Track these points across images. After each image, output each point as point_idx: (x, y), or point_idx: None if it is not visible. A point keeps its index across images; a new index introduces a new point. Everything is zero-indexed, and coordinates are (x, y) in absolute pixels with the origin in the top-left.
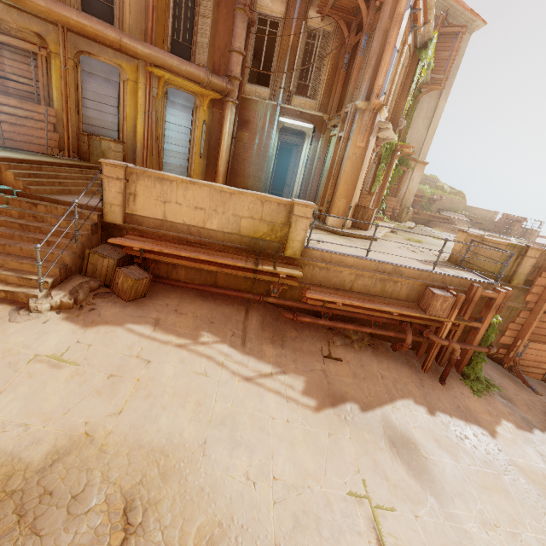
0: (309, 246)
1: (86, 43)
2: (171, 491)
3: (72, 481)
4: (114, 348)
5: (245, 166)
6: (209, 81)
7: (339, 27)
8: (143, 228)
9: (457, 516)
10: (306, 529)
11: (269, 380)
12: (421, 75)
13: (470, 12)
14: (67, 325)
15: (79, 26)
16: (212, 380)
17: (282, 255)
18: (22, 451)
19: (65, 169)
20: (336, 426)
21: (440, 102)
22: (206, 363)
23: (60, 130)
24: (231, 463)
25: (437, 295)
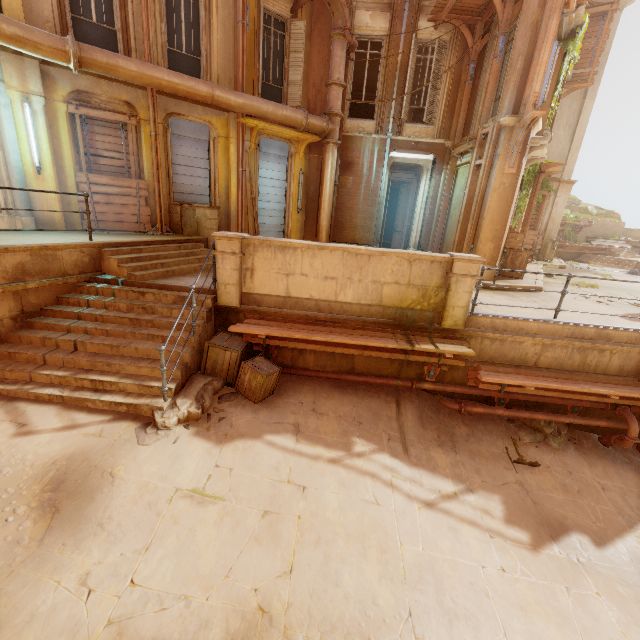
0: (473, 313)
1: (175, 103)
2: None
3: None
4: (259, 471)
5: (350, 216)
6: (307, 123)
7: (458, 33)
8: (263, 308)
9: None
10: None
11: (455, 503)
12: (567, 72)
13: None
14: (200, 443)
15: (171, 85)
16: (387, 509)
17: (439, 327)
18: None
19: (164, 247)
20: (571, 574)
21: (586, 103)
22: (372, 484)
23: (151, 204)
24: None
25: None
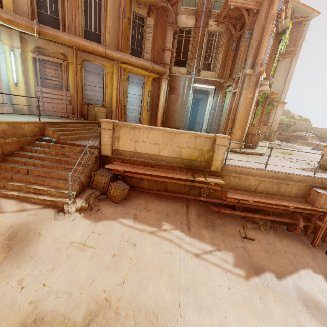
0: (226, 163)
1: (87, 55)
2: None
3: None
4: (113, 236)
5: (173, 114)
6: (152, 68)
7: (228, 28)
8: (123, 157)
9: None
10: None
11: (210, 255)
12: (281, 49)
13: (309, 8)
14: (85, 221)
15: (84, 46)
16: (175, 257)
17: (209, 170)
18: (70, 313)
19: (77, 125)
20: (263, 291)
21: (292, 64)
22: (169, 244)
23: (72, 104)
24: (200, 323)
25: (321, 193)
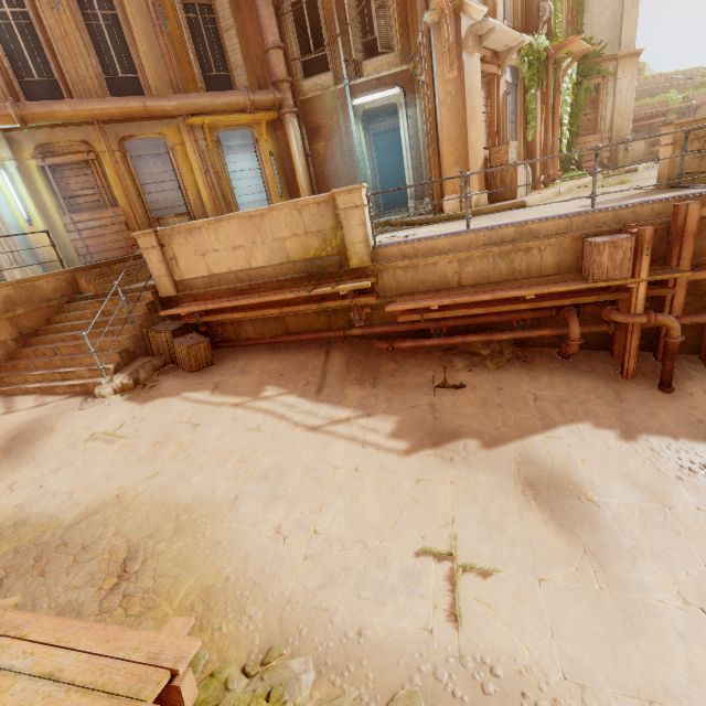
0: (379, 245)
1: (124, 127)
2: (180, 544)
3: (88, 535)
4: (166, 418)
5: (334, 185)
6: (252, 102)
7: None
8: (195, 291)
9: (636, 583)
10: (339, 587)
11: (342, 426)
12: None
13: None
14: (127, 404)
15: (105, 112)
16: (265, 434)
17: (347, 269)
18: (61, 513)
19: (134, 261)
20: (433, 469)
21: None
22: (262, 417)
23: (132, 227)
24: (262, 517)
25: (596, 245)
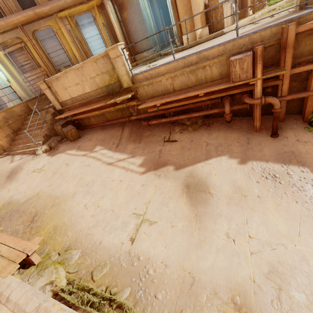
0: (134, 74)
1: (32, 26)
2: (52, 211)
3: (25, 207)
4: (59, 162)
5: (136, 36)
6: None
7: None
8: (68, 106)
9: (211, 228)
10: (99, 227)
11: (121, 162)
12: None
13: None
14: (47, 157)
15: (19, 21)
16: (91, 167)
17: (123, 88)
18: (21, 199)
19: None
20: (150, 180)
21: None
22: (92, 160)
23: (50, 76)
24: (81, 201)
25: (231, 61)
